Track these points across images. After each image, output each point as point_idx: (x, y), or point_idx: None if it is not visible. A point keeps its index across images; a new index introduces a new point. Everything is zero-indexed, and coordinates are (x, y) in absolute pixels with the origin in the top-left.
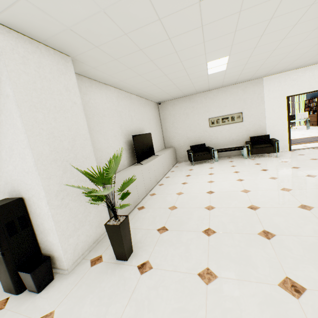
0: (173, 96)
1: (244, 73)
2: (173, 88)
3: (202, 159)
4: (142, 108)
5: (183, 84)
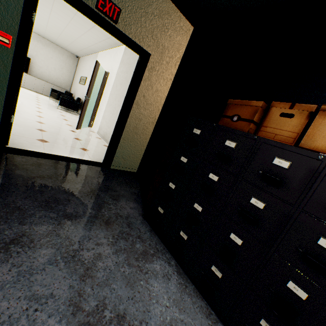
0: (71, 50)
1: (62, 34)
2: (45, 34)
3: (53, 97)
4: (40, 44)
5: (40, 30)
